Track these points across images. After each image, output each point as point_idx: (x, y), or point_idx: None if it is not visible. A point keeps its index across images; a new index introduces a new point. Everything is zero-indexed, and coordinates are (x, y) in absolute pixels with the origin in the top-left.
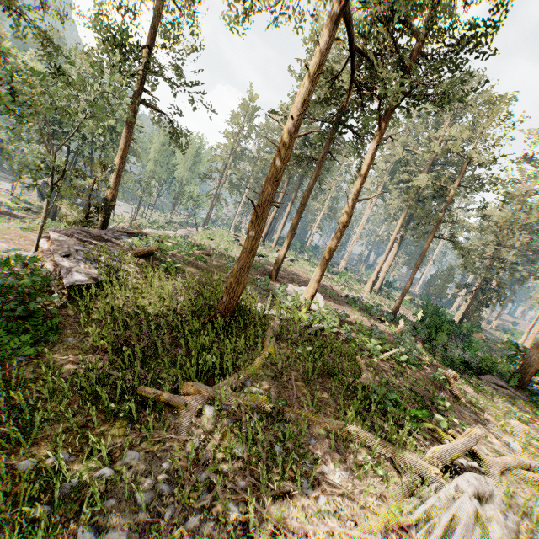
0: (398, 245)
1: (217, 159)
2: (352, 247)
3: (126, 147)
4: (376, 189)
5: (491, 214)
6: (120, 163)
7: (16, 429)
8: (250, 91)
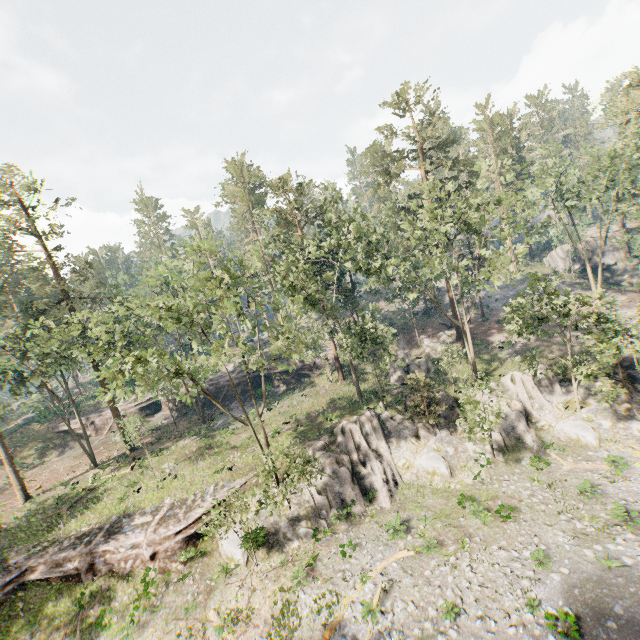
0: None
1: None
2: None
3: None
4: None
5: None
6: None
7: None
8: None
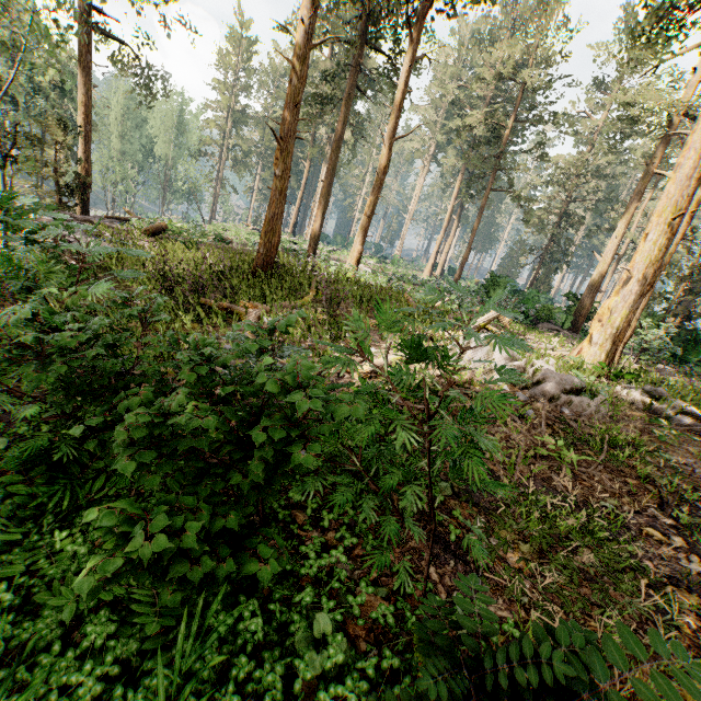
0: (459, 217)
1: (210, 125)
2: (406, 231)
3: (89, 100)
4: (428, 150)
5: (558, 161)
6: (85, 124)
7: (110, 313)
8: (239, 13)
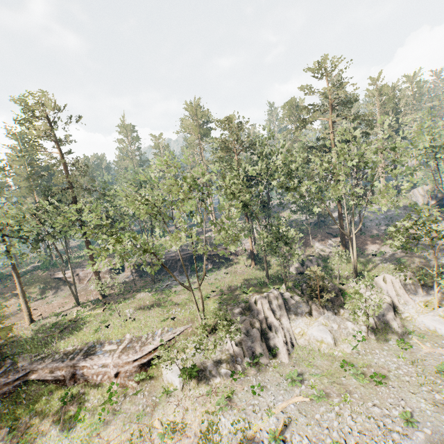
0: None
1: None
2: None
3: None
4: None
5: None
6: None
7: None
8: None
